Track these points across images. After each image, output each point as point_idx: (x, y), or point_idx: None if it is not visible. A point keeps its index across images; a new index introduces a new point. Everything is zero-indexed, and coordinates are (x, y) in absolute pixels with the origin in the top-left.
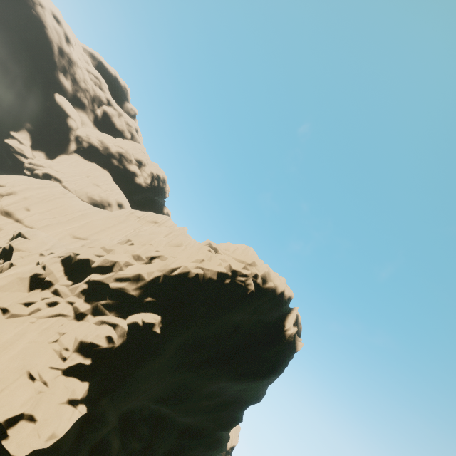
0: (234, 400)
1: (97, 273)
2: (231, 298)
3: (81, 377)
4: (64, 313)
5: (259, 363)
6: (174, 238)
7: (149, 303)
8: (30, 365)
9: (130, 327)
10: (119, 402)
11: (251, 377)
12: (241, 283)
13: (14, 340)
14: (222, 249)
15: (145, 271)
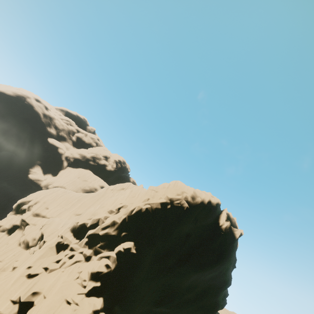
0: (208, 288)
1: (91, 229)
2: (175, 216)
3: (97, 295)
4: (79, 260)
5: (210, 254)
6: (130, 193)
7: (124, 236)
8: (66, 295)
9: (117, 255)
10: (128, 308)
11: (209, 265)
12: (178, 205)
13: (54, 284)
14: (160, 188)
15: (117, 218)
